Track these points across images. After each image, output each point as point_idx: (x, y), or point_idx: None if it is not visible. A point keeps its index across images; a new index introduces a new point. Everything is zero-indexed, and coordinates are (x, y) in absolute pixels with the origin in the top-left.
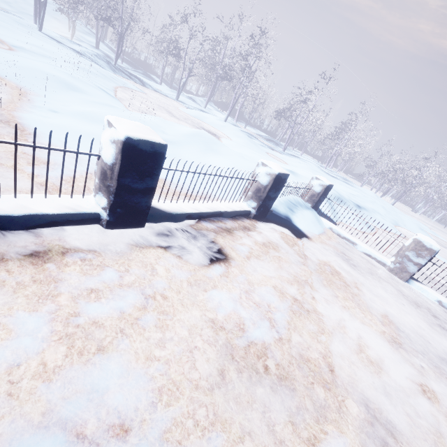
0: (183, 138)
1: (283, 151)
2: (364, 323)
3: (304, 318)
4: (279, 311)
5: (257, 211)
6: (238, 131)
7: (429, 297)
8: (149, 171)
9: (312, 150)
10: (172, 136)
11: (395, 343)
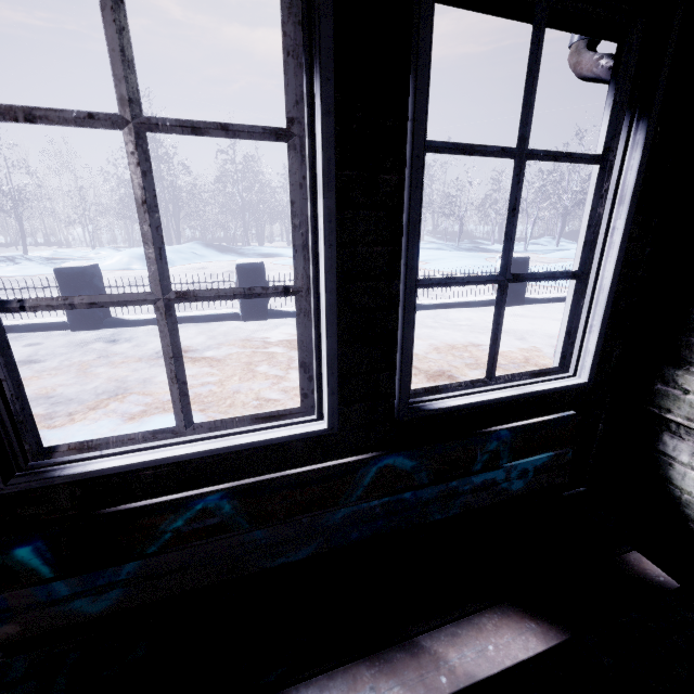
0: None
1: None
2: None
3: None
4: None
5: None
6: None
7: None
8: None
9: None
10: None
11: None
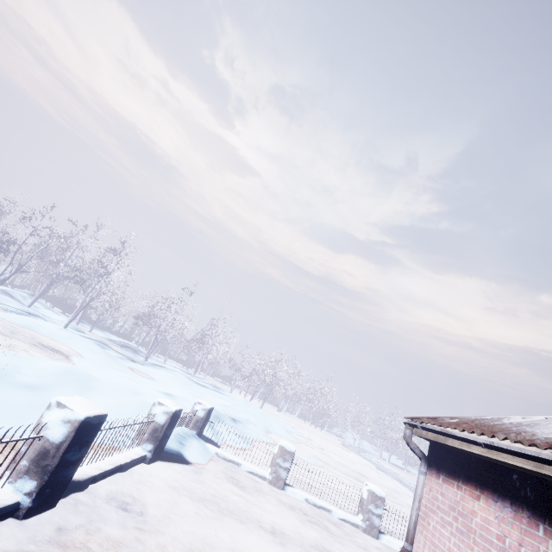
0: (52, 378)
1: (146, 360)
2: (260, 537)
3: (219, 547)
4: (200, 548)
5: (153, 454)
6: (91, 343)
7: (300, 499)
8: (88, 440)
9: (175, 353)
10: (37, 377)
11: (283, 545)
